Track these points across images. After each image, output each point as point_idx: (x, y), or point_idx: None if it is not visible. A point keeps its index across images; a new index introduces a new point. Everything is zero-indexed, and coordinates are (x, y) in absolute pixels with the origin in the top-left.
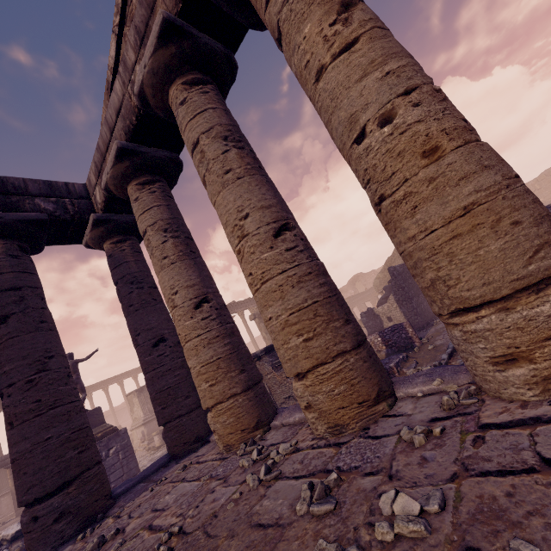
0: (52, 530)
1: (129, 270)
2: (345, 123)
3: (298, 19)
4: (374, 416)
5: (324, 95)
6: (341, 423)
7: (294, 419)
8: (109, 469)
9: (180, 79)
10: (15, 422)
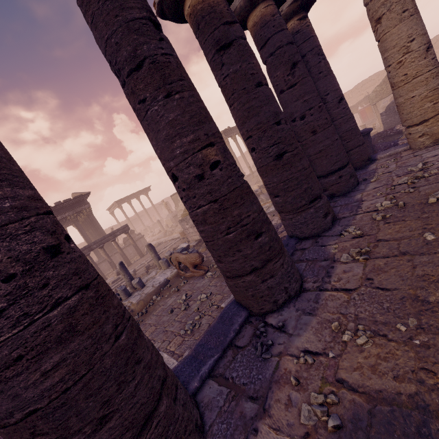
0: (350, 182)
1: (316, 44)
2: None
3: None
4: None
5: None
6: None
7: None
8: None
9: None
10: (319, 130)
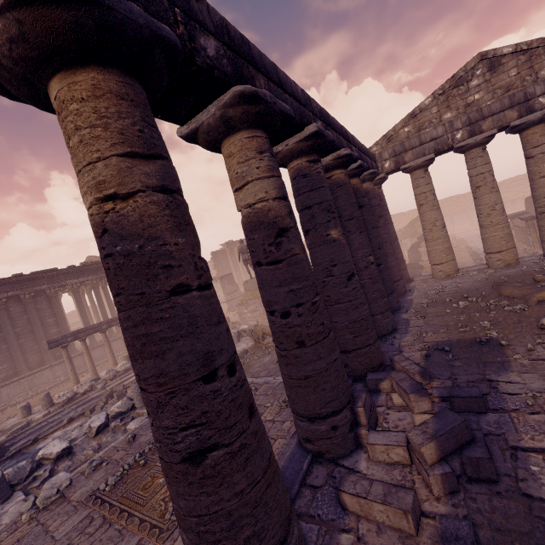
0: (403, 289)
1: (385, 204)
2: (544, 192)
3: (543, 161)
4: (518, 263)
5: (541, 183)
6: (510, 263)
7: (473, 269)
8: None
9: (481, 147)
10: (389, 255)
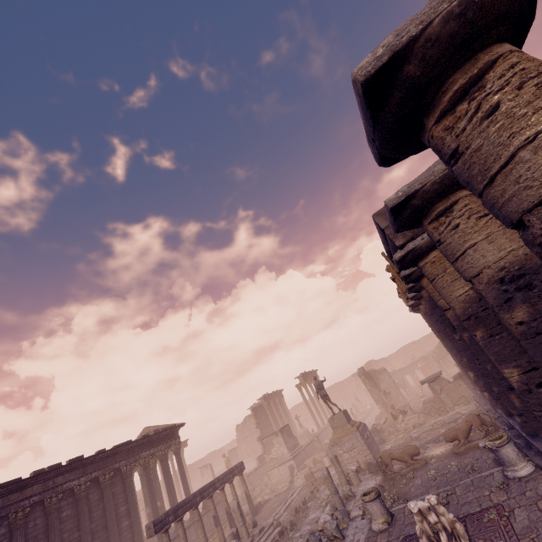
0: None
1: None
2: None
3: None
4: None
5: None
6: None
7: None
8: (372, 443)
9: None
10: None
